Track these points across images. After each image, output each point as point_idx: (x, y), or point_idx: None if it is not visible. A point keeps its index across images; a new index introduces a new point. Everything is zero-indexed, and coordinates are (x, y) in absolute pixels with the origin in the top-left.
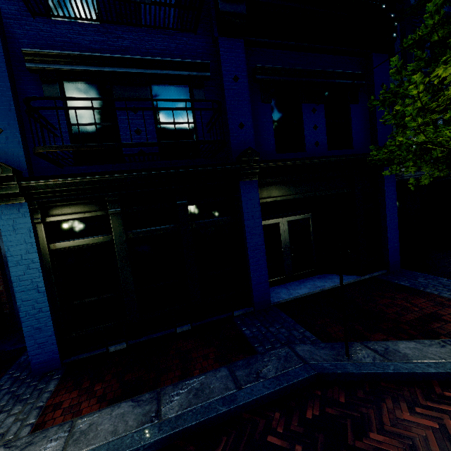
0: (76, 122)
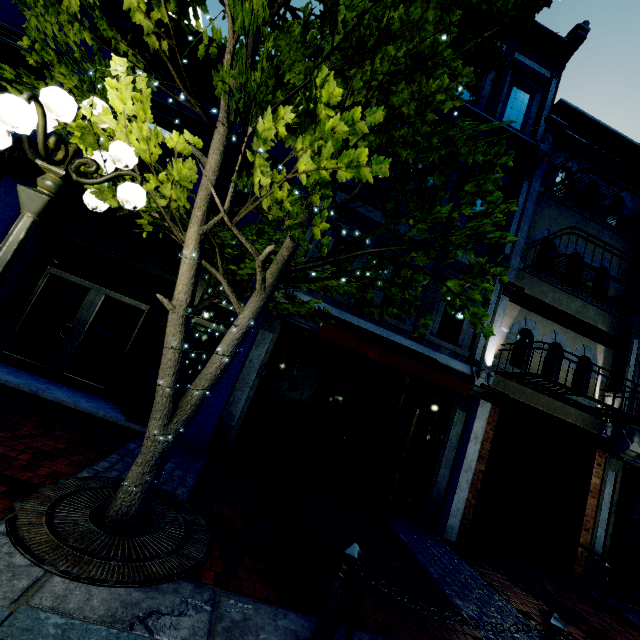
0: None
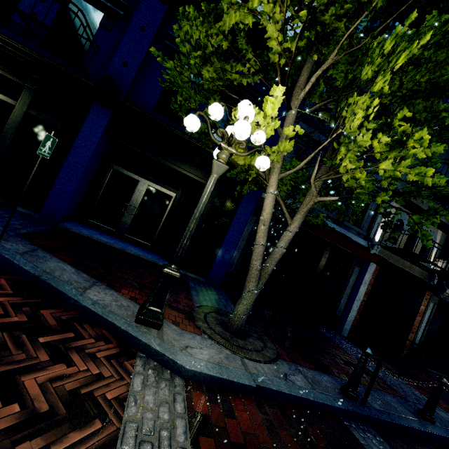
0: None
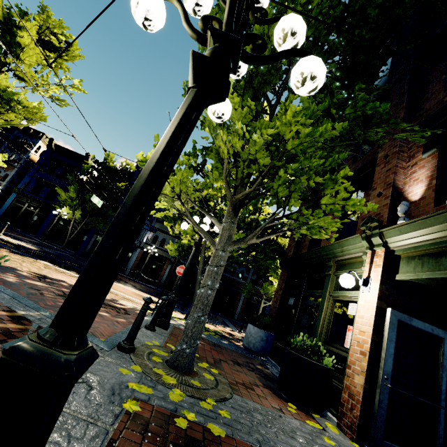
0: (36, 187)
